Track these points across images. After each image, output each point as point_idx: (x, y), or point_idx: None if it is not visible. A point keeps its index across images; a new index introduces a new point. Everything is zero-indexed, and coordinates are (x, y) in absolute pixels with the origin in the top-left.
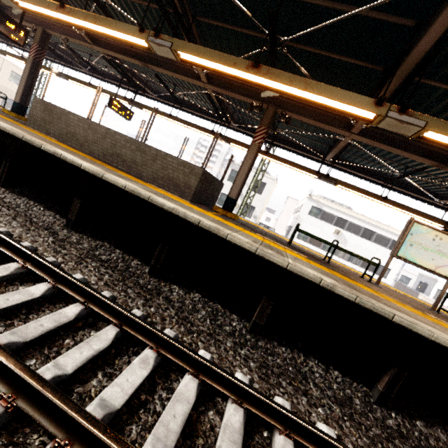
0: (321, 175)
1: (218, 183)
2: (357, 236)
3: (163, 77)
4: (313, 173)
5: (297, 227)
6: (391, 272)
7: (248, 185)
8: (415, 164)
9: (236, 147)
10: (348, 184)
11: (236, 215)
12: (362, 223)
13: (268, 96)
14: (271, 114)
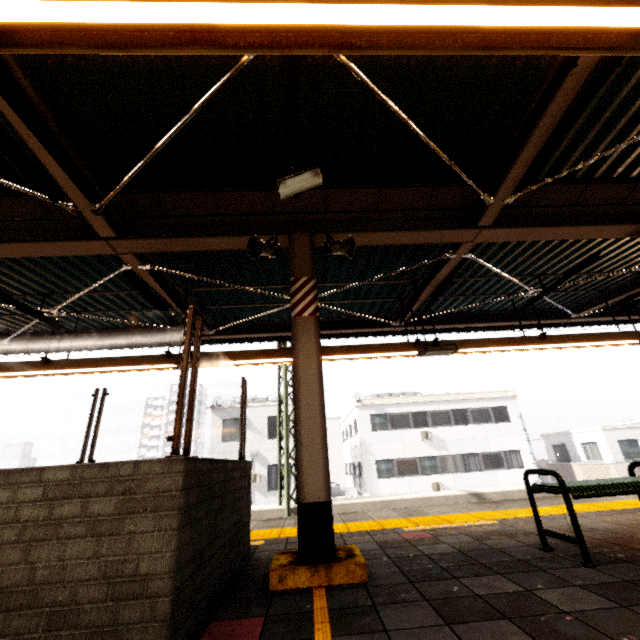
0: (424, 345)
1: (239, 472)
2: (451, 427)
3: (6, 289)
4: (410, 347)
5: (562, 484)
6: (523, 453)
7: (261, 431)
8: (548, 266)
9: (235, 365)
10: (475, 340)
11: (361, 556)
12: (445, 405)
13: (296, 191)
14: (308, 247)
